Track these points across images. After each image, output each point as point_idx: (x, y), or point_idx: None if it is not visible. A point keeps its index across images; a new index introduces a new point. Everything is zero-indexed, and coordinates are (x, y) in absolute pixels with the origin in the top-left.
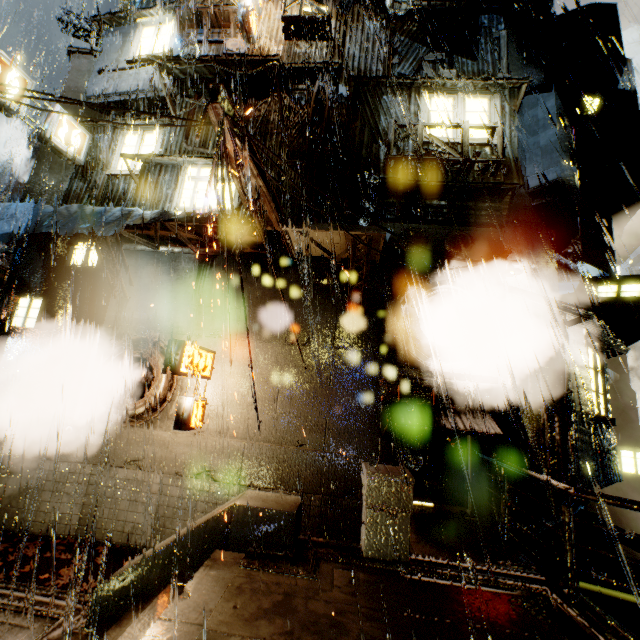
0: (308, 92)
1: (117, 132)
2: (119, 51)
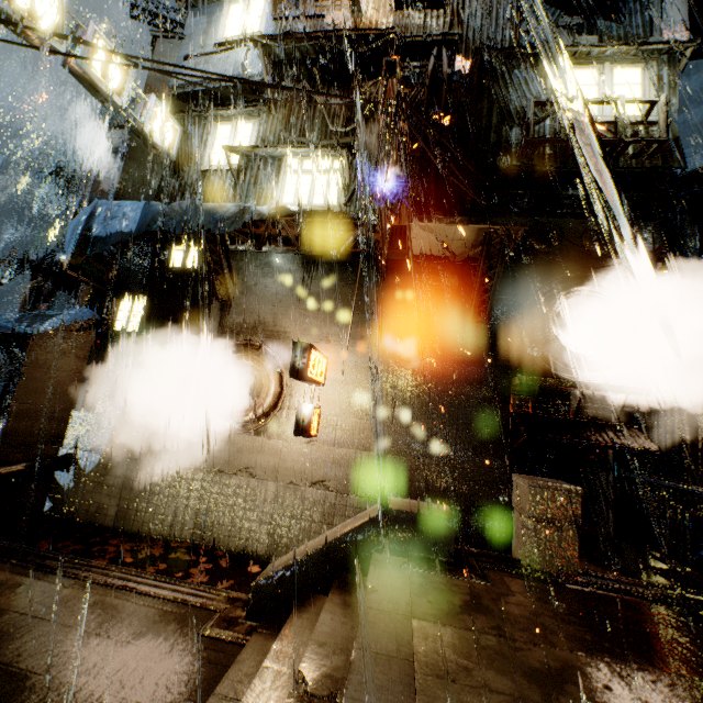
0: (419, 70)
1: (208, 124)
2: (205, 33)
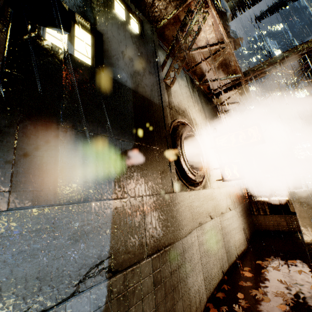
0: None
1: None
2: None
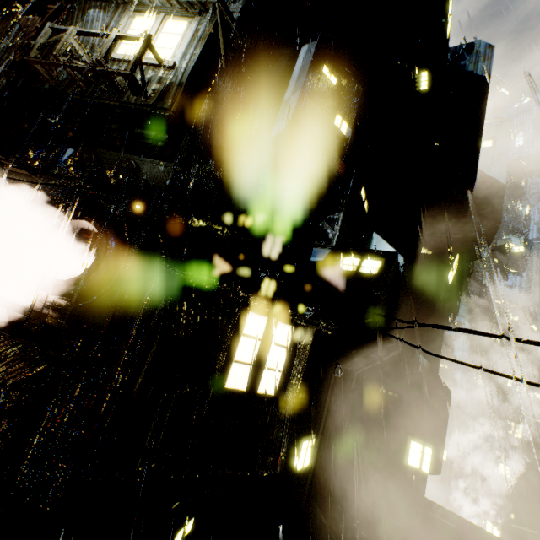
0: None
1: None
2: None
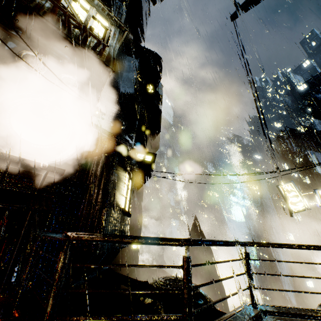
0: None
1: None
2: None
